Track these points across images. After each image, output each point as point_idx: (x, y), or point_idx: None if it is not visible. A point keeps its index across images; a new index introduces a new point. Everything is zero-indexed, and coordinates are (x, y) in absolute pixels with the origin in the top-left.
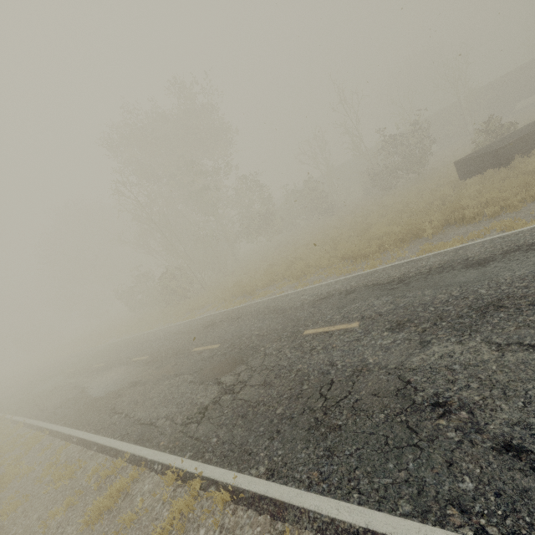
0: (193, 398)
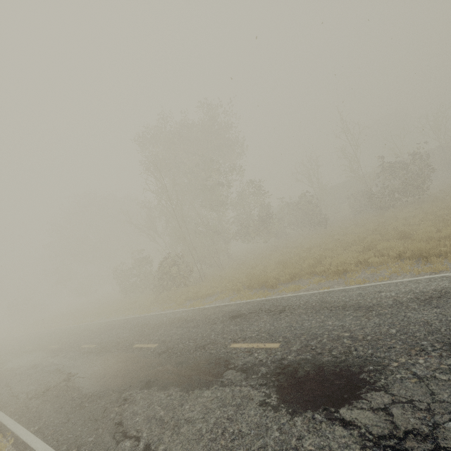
0: (295, 446)
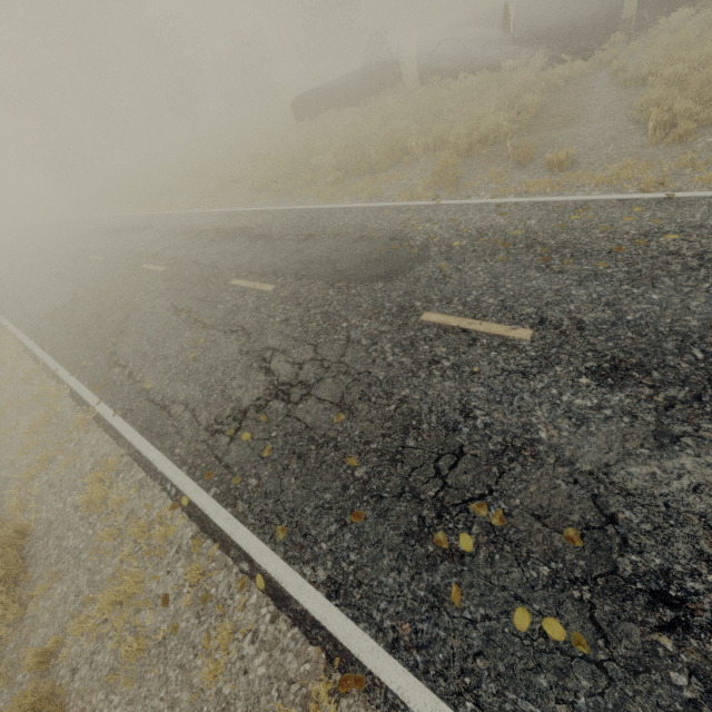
0: None
